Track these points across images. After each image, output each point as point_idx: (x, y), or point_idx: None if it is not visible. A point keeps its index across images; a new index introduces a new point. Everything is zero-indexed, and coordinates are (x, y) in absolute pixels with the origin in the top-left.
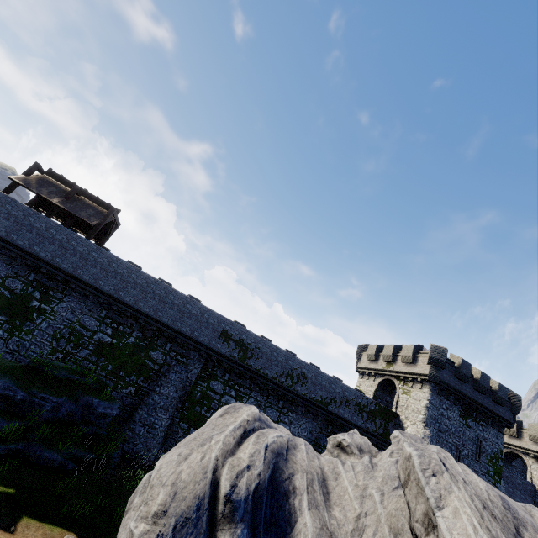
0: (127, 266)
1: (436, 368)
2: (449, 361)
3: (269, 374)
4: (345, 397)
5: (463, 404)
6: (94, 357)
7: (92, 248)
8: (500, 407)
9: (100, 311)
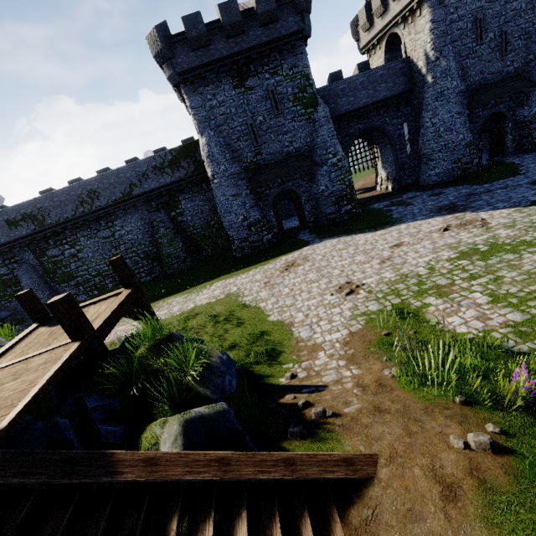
0: None
1: (167, 65)
2: (176, 38)
3: (69, 216)
4: (139, 173)
5: (229, 71)
6: None
7: None
8: (277, 24)
9: None
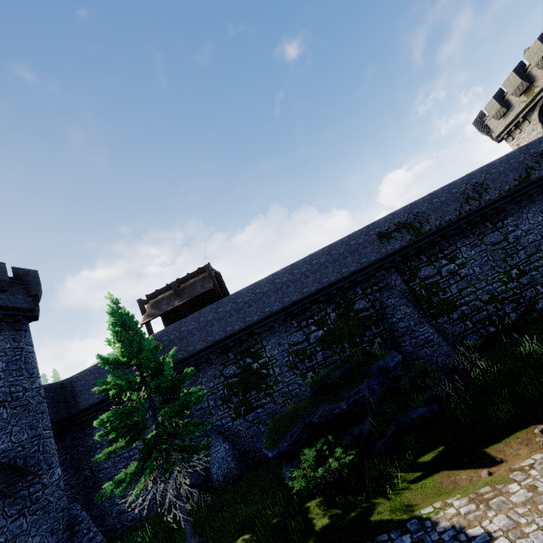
0: (264, 281)
1: None
2: None
3: (451, 218)
4: (534, 154)
5: None
6: (329, 351)
7: (232, 299)
8: None
9: (291, 325)
